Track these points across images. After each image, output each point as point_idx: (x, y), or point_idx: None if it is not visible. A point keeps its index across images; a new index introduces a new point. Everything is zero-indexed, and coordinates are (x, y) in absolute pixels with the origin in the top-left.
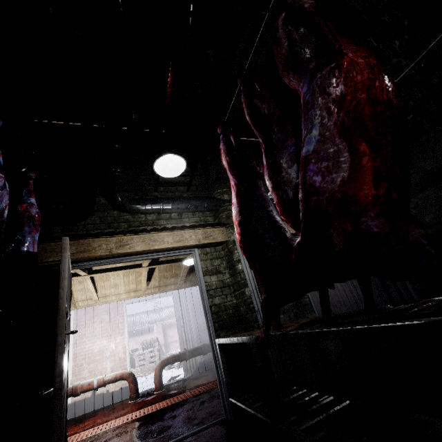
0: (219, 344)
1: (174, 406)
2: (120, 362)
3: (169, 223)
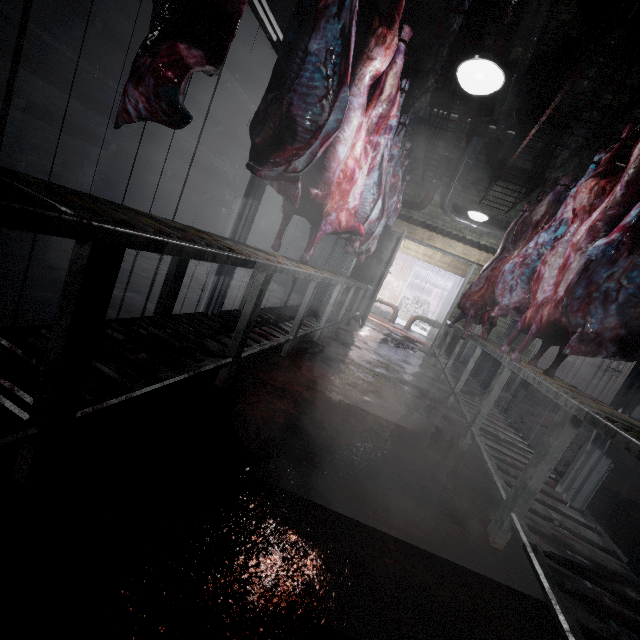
0: (447, 324)
1: (409, 337)
2: (394, 297)
3: (470, 235)
